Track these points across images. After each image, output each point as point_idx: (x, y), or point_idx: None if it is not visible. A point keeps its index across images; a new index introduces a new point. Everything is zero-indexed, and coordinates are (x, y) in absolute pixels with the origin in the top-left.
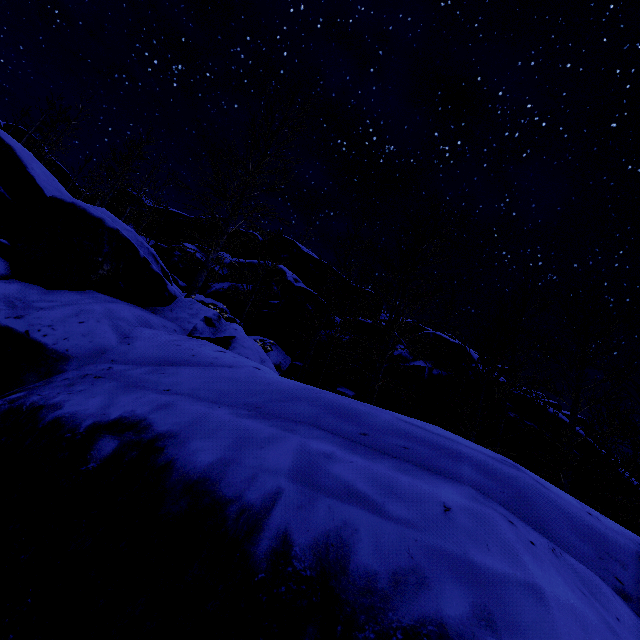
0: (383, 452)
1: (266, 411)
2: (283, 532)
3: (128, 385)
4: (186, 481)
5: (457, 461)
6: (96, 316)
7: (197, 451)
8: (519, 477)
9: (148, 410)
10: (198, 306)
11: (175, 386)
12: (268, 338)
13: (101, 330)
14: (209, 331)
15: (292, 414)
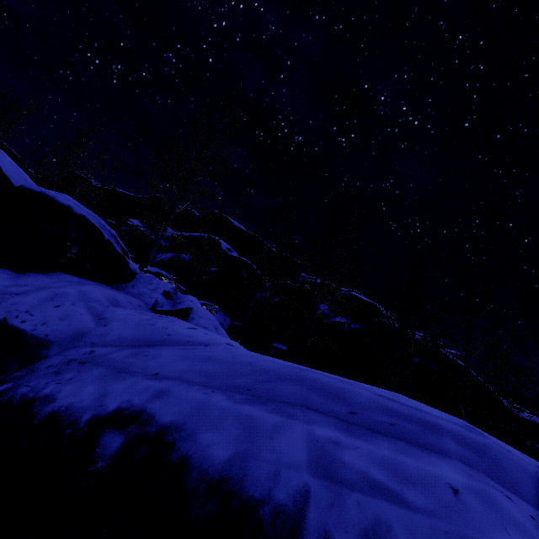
0: (374, 430)
1: (257, 393)
2: (324, 536)
3: (116, 371)
4: (207, 481)
5: (439, 435)
6: (71, 299)
7: (209, 445)
8: (489, 444)
9: (145, 399)
10: (157, 281)
11: (162, 369)
12: (209, 301)
13: (77, 313)
14: (168, 304)
15: (283, 396)
